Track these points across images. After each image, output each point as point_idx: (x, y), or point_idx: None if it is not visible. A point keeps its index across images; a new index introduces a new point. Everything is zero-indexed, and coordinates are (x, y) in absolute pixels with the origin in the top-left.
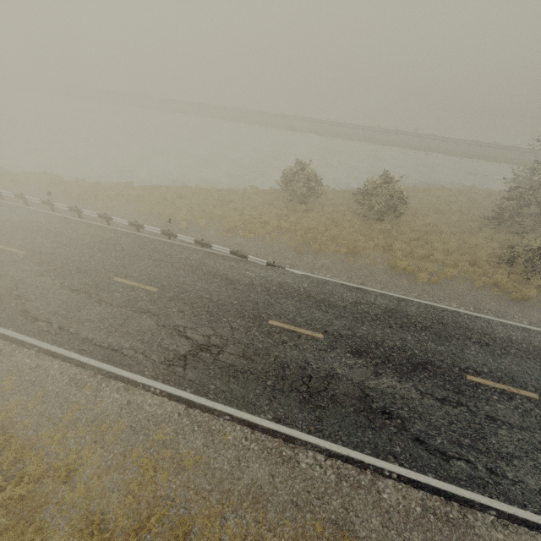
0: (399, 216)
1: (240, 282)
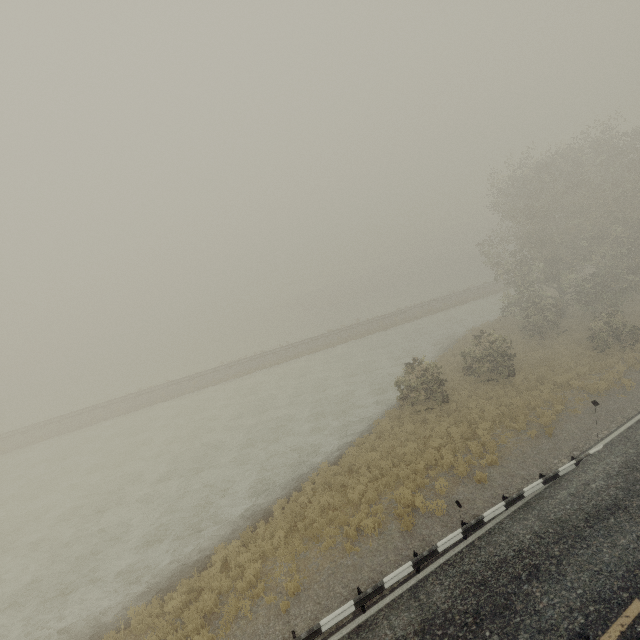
0: (512, 363)
1: (621, 499)
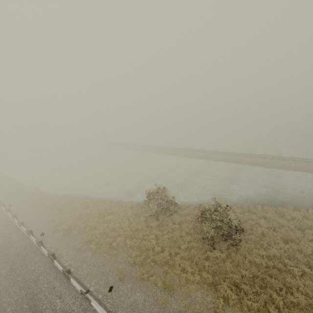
0: (235, 244)
1: None
